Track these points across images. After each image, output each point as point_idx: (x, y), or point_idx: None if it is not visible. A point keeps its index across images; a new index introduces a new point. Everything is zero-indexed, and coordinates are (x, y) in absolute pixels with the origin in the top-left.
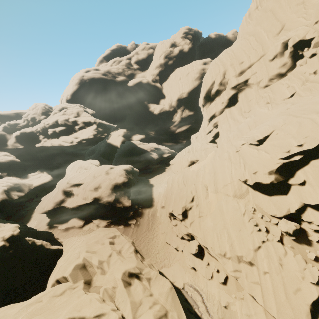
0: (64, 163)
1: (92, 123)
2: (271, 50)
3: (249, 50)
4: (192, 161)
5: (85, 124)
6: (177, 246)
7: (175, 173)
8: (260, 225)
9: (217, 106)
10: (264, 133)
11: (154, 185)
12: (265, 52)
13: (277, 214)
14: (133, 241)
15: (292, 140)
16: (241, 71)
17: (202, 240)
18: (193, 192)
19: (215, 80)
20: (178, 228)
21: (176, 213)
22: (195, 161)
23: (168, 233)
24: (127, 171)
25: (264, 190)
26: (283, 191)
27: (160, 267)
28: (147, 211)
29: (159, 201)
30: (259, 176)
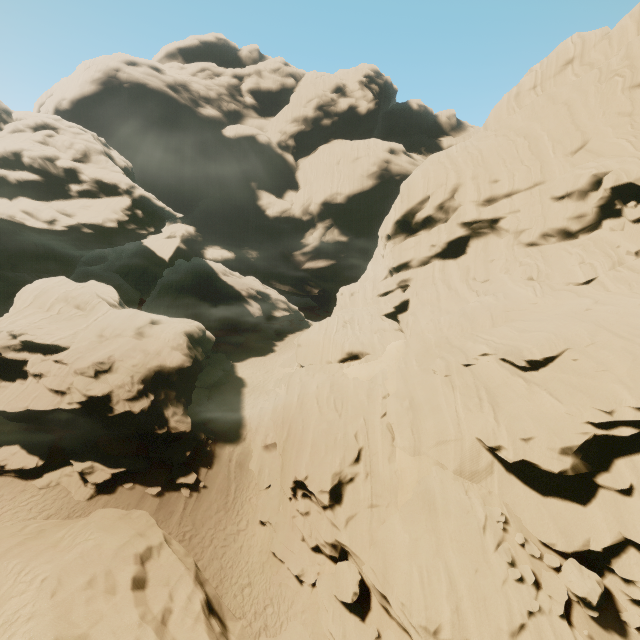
0: (10, 268)
1: (122, 193)
2: (564, 180)
3: (514, 161)
4: (352, 352)
5: (102, 189)
6: (302, 570)
7: (305, 368)
8: (522, 565)
9: (419, 248)
10: (547, 350)
11: (247, 383)
12: (545, 178)
13: (558, 544)
14: (185, 540)
15: (622, 391)
16: (490, 197)
17: (378, 576)
18: (360, 438)
19: (431, 196)
20: (311, 522)
21: (315, 485)
22: (359, 355)
23: (279, 527)
24: (193, 337)
25: (532, 478)
26: (579, 493)
27: (254, 633)
28: (227, 452)
29: (261, 430)
30: (537, 450)
